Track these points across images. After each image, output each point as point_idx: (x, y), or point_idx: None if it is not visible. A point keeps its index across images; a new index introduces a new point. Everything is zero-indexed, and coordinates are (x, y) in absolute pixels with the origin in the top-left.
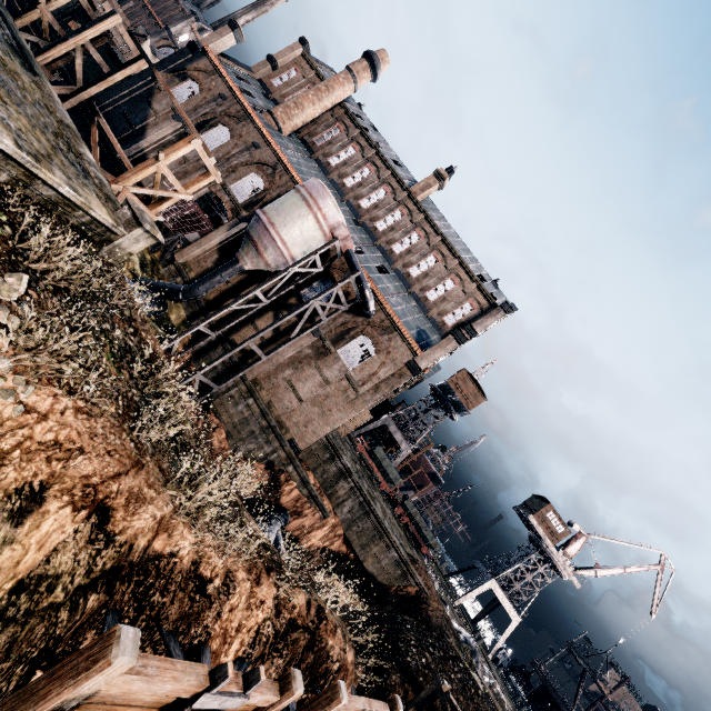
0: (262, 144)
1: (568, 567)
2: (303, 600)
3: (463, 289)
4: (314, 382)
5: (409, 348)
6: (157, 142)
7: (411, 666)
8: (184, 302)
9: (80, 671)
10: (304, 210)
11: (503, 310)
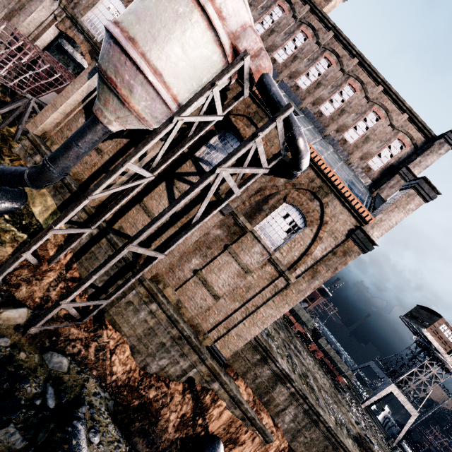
0: None
1: None
2: None
3: (392, 122)
4: (230, 272)
5: (353, 214)
6: None
7: None
8: (50, 187)
9: None
10: (183, 3)
11: (448, 143)
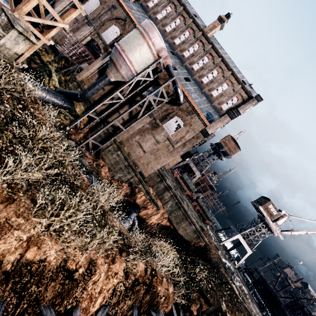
0: (117, 6)
1: (277, 230)
2: (143, 267)
3: (233, 88)
4: (151, 142)
5: (202, 122)
6: (61, 11)
7: (203, 288)
8: (83, 102)
9: None
10: (141, 40)
11: (256, 99)
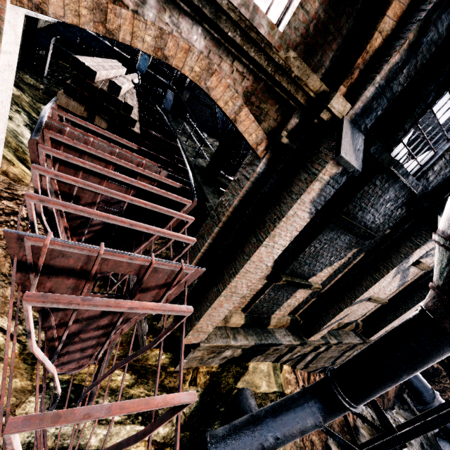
0: None
1: None
2: None
3: None
4: None
5: None
6: None
7: None
8: (258, 358)
9: None
10: None
11: None
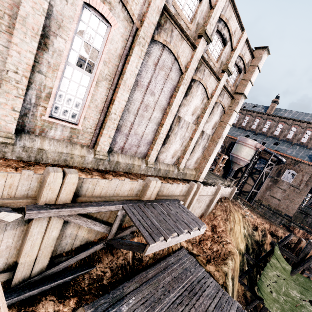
0: None
1: None
2: None
3: None
4: (280, 192)
5: (309, 165)
6: None
7: None
8: None
9: (299, 243)
10: (244, 147)
11: None
